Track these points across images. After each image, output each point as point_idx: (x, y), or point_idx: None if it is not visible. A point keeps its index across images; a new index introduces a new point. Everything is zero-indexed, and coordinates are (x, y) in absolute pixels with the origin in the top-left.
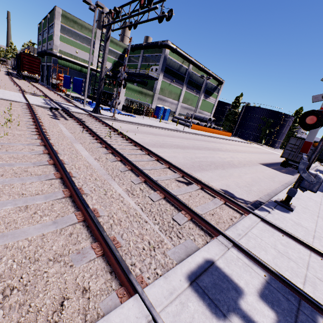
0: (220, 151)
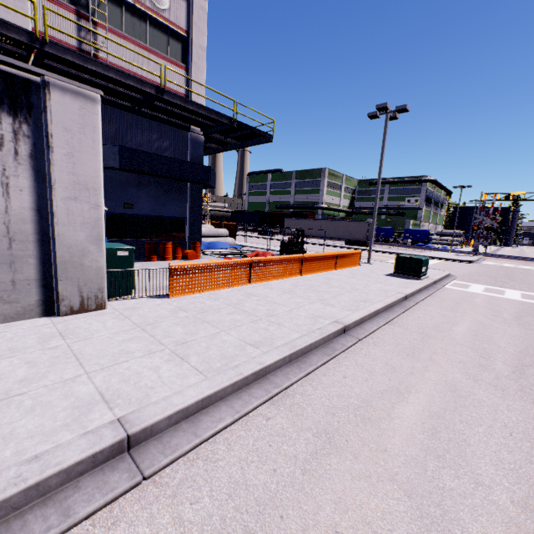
0: None
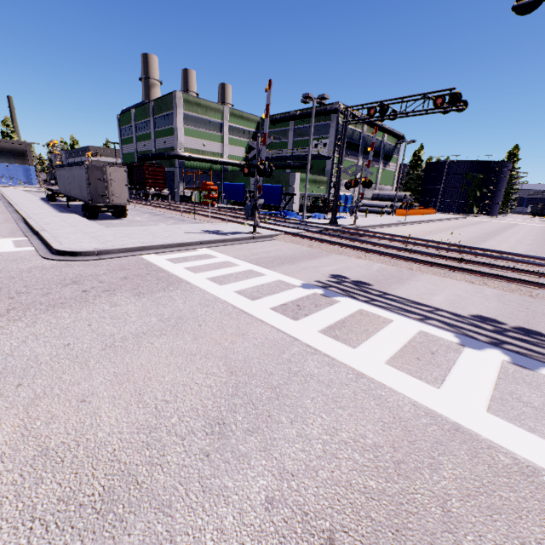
0: (492, 237)
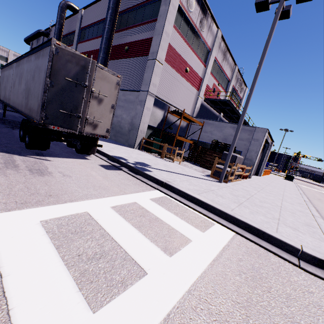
0: None
